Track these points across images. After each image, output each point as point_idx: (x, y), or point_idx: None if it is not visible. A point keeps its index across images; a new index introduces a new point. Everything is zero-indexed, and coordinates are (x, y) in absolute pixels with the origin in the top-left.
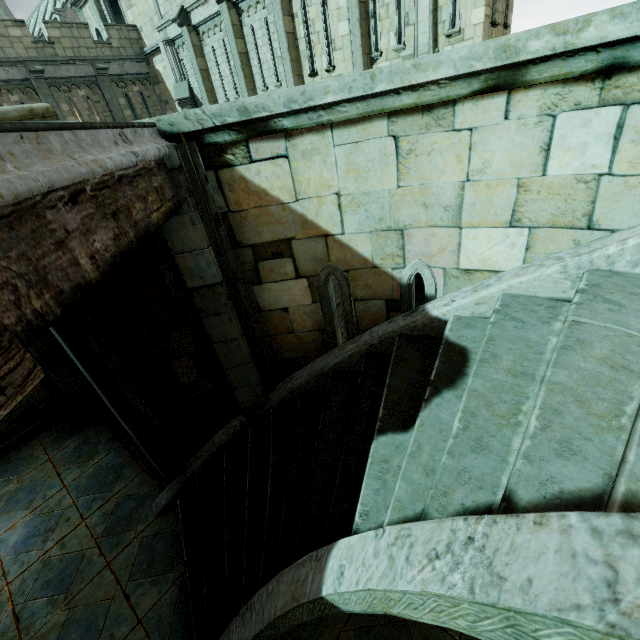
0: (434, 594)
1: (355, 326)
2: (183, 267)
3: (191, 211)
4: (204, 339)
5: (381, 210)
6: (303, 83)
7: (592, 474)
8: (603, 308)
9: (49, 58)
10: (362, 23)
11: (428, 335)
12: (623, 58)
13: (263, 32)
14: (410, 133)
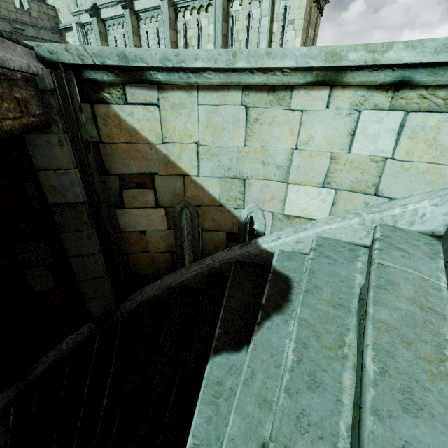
0: None
1: (200, 251)
2: (46, 183)
3: (60, 133)
4: (62, 252)
5: (230, 161)
6: None
7: (445, 437)
8: (398, 255)
9: None
10: (223, 48)
11: (258, 263)
12: (409, 78)
13: (154, 36)
14: (258, 106)
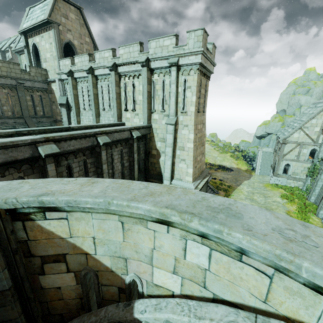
0: None
1: (101, 297)
2: None
3: None
4: None
5: (115, 248)
6: (121, 112)
7: None
8: None
9: None
10: (148, 98)
11: None
12: (206, 235)
13: (106, 89)
14: (129, 222)
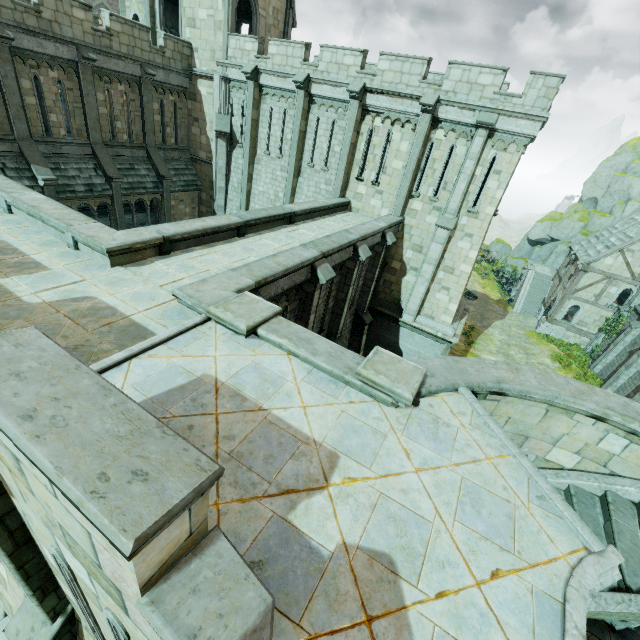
0: (625, 612)
1: None
2: None
3: None
4: None
5: (524, 428)
6: (348, 180)
7: None
8: (621, 515)
9: (104, 48)
10: (414, 172)
11: None
12: (636, 433)
13: (327, 127)
14: (554, 411)
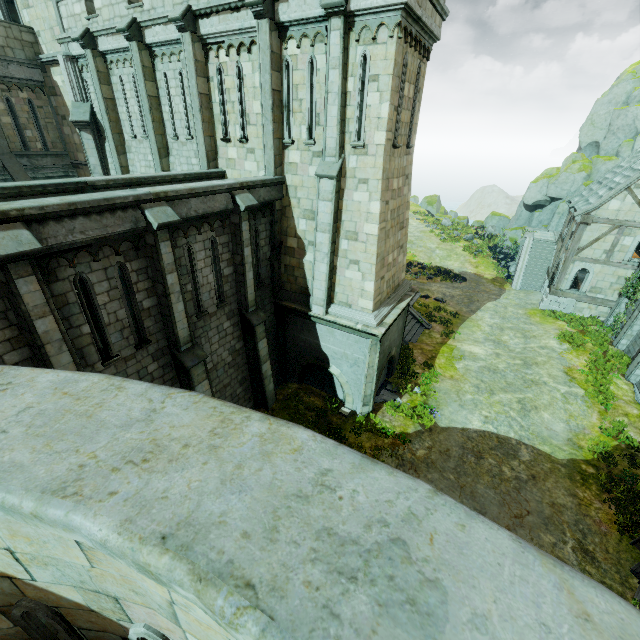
0: None
1: None
2: None
3: None
4: None
5: (80, 575)
6: (216, 144)
7: None
8: None
9: None
10: (275, 109)
11: None
12: None
13: (177, 83)
14: None
